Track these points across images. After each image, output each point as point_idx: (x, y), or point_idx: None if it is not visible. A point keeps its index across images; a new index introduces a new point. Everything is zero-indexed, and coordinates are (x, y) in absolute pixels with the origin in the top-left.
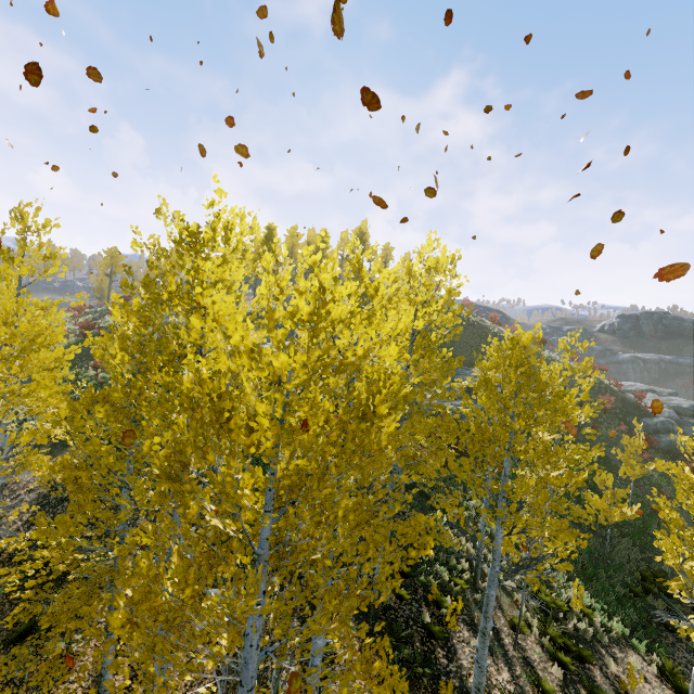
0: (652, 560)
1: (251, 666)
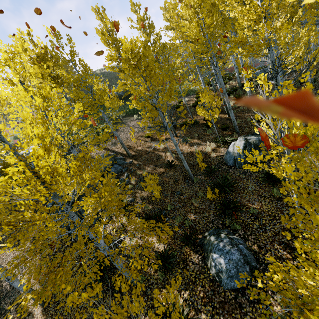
0: None
1: None
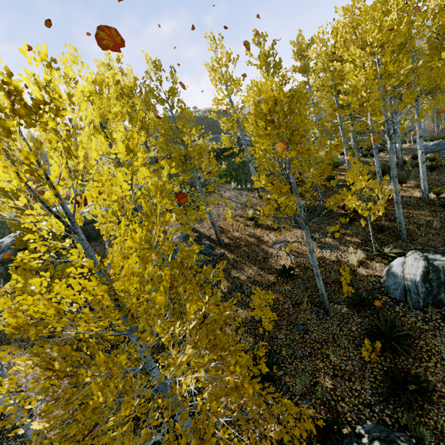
0: None
1: None
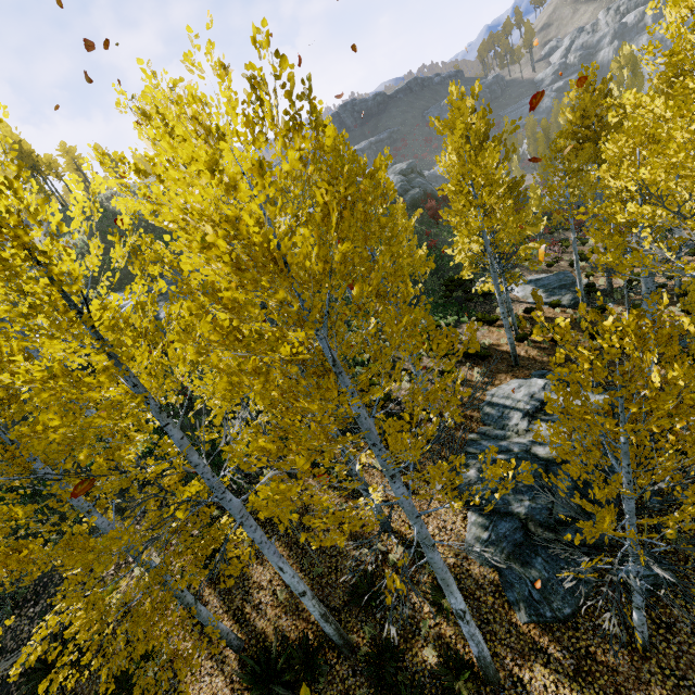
0: (443, 275)
1: (373, 429)
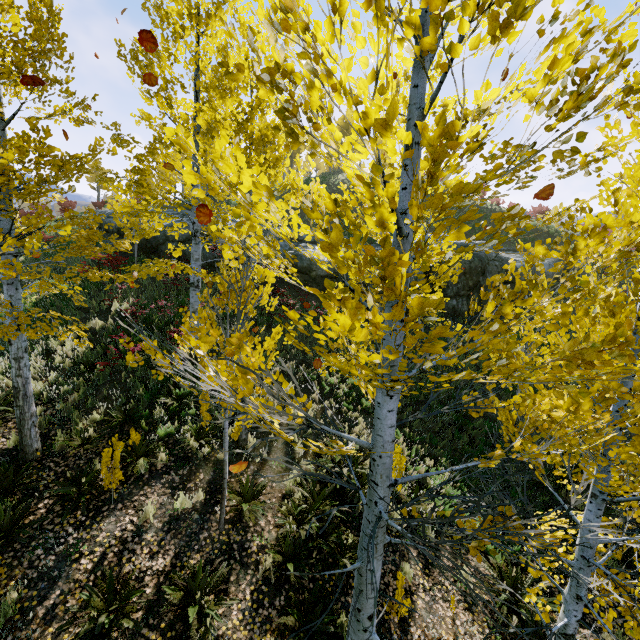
0: None
1: None
